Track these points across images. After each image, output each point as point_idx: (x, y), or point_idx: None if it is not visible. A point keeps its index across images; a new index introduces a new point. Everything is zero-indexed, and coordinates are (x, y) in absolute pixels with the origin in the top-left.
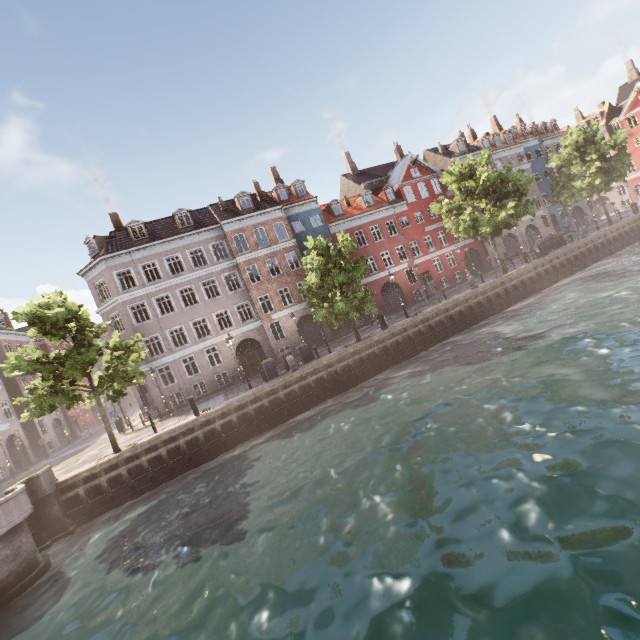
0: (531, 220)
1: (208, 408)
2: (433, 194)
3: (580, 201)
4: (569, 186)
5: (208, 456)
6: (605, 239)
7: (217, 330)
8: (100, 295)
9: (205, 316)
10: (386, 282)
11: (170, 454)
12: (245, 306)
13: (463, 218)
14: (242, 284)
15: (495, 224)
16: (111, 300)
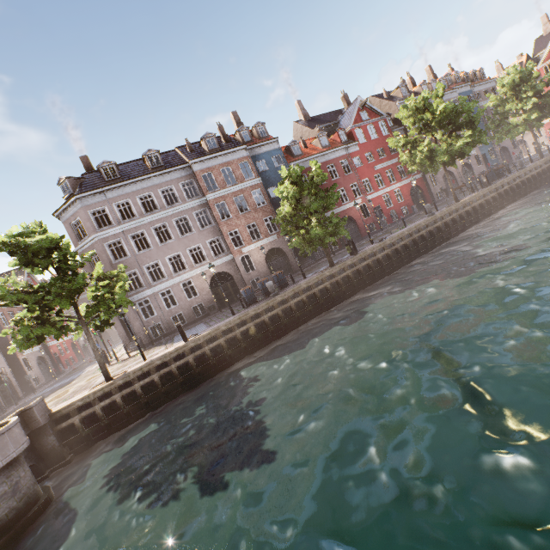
0: (468, 158)
1: (195, 334)
2: (381, 135)
3: (506, 142)
4: (504, 124)
5: (199, 379)
6: (541, 169)
7: (191, 264)
8: (76, 234)
9: (179, 251)
10: (343, 217)
11: (162, 379)
12: (216, 241)
13: (421, 149)
14: (212, 221)
15: (451, 153)
16: (88, 238)
